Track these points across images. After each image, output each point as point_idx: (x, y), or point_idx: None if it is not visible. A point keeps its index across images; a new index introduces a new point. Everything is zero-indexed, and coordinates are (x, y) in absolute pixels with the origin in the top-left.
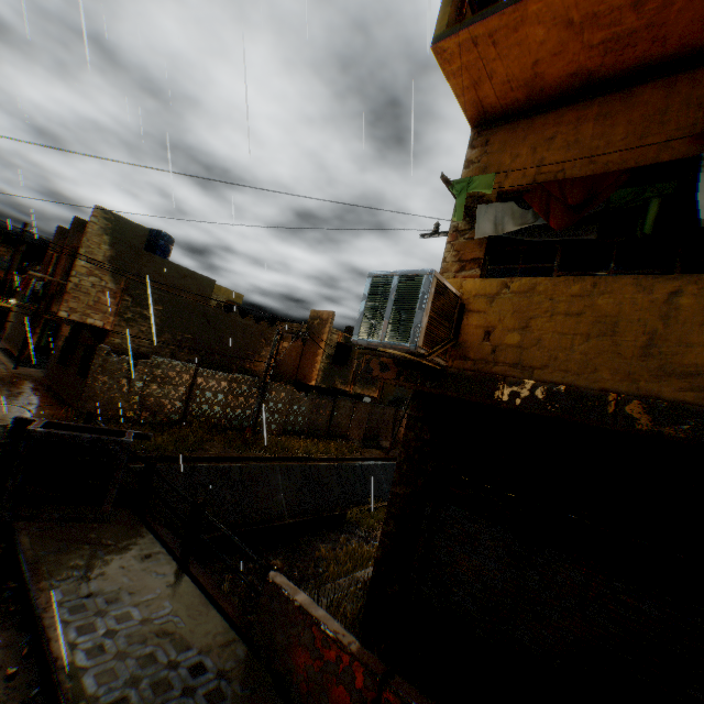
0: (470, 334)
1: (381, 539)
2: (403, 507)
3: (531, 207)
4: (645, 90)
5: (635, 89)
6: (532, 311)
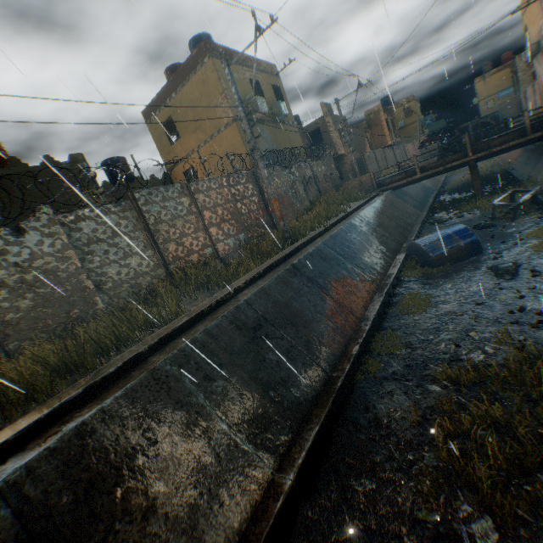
0: None
1: None
2: None
3: None
4: None
5: None
6: None
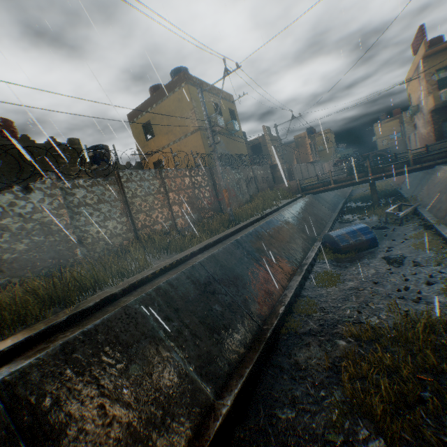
0: None
1: (434, 136)
2: (436, 129)
3: (446, 72)
4: None
5: None
6: None
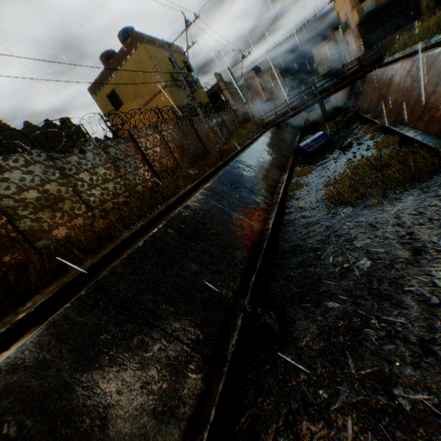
0: (374, 5)
1: (363, 50)
2: (364, 42)
3: None
4: None
5: None
6: None
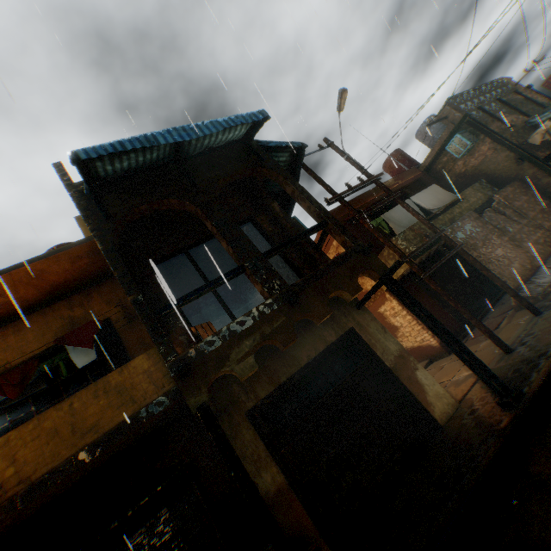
0: None
1: None
2: None
3: None
4: (35, 316)
5: (30, 316)
6: (16, 450)
